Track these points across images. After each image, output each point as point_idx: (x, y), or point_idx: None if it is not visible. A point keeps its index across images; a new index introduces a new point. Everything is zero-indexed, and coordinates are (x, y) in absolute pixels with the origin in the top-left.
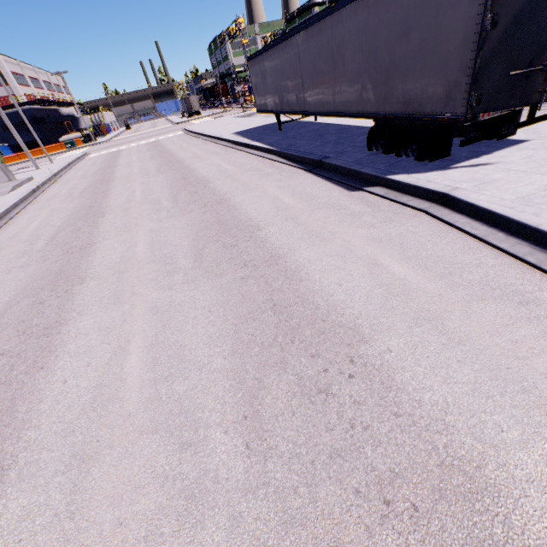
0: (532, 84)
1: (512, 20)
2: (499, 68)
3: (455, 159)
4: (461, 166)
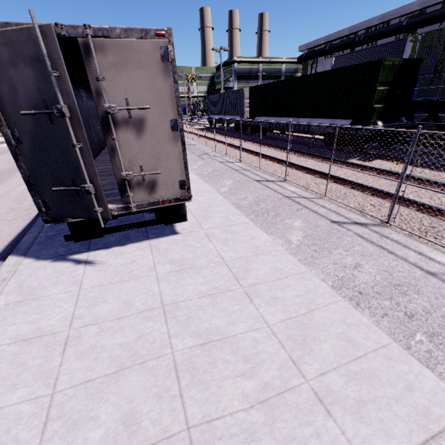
0: (87, 200)
1: (34, 139)
2: (49, 180)
3: (95, 244)
4: (75, 258)
